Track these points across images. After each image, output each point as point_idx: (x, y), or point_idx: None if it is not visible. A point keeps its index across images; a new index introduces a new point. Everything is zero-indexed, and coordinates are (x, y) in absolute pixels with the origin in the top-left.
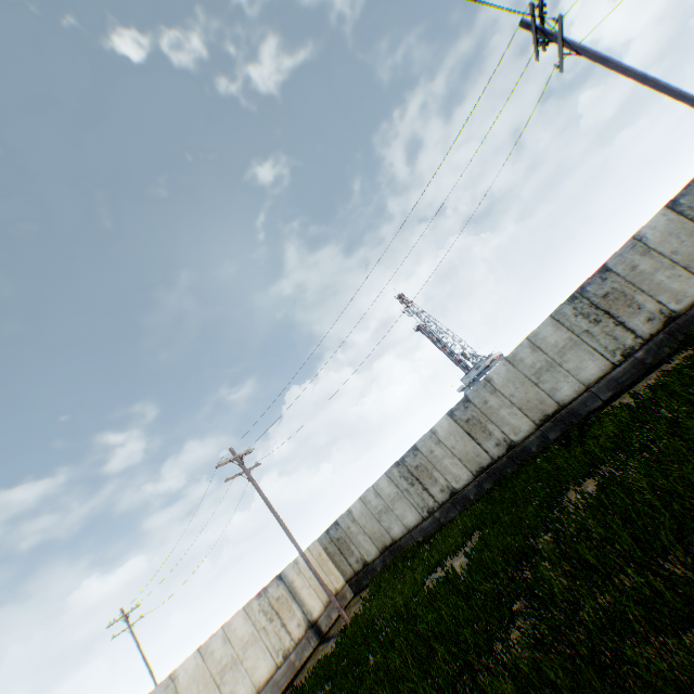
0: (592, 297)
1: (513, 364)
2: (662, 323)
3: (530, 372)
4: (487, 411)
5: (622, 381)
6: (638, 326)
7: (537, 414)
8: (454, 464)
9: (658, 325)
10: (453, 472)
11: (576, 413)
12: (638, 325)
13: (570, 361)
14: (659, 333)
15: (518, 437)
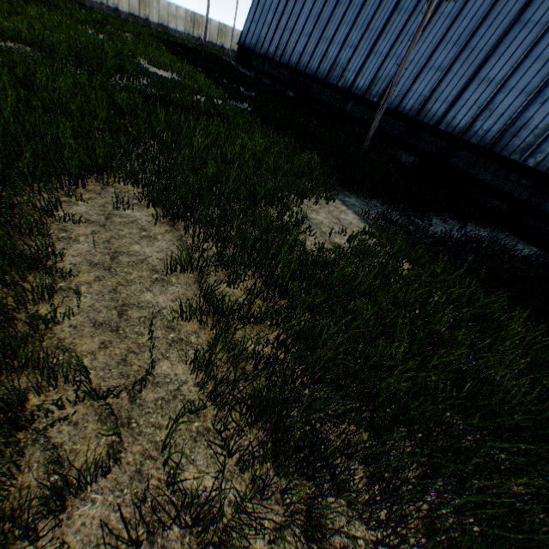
0: (196, 19)
1: (169, 6)
2: (198, 39)
3: (170, 13)
4: (151, 6)
5: (183, 39)
6: (195, 34)
7: (161, 23)
8: (126, 4)
9: (197, 38)
10: (124, 6)
11: (169, 33)
12: (195, 34)
13: (179, 23)
14: (196, 40)
15: (152, 22)
